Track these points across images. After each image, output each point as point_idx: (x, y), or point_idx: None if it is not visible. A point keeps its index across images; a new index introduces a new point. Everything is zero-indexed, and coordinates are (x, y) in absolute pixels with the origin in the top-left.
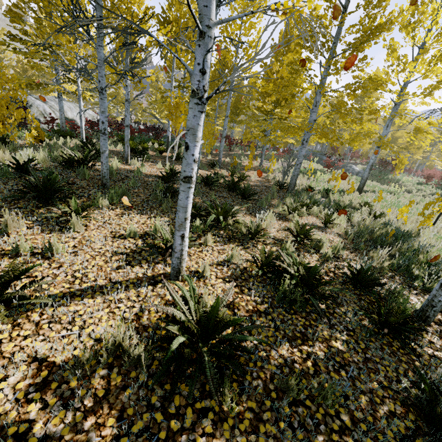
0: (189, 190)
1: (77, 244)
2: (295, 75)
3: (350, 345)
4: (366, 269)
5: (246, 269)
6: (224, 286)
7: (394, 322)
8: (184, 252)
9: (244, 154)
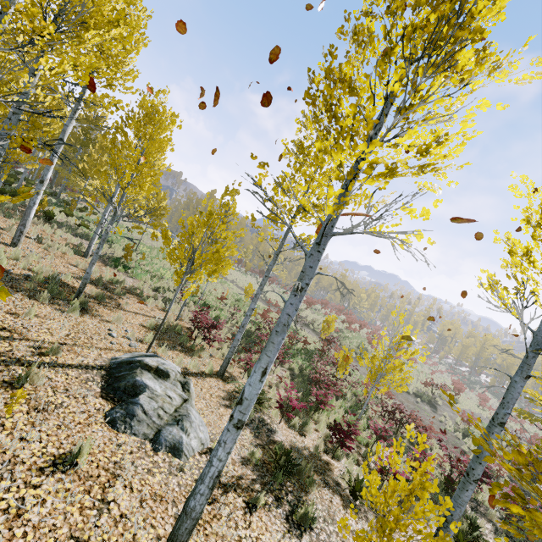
0: None
1: None
2: None
3: None
4: None
5: None
6: None
7: None
8: None
9: None
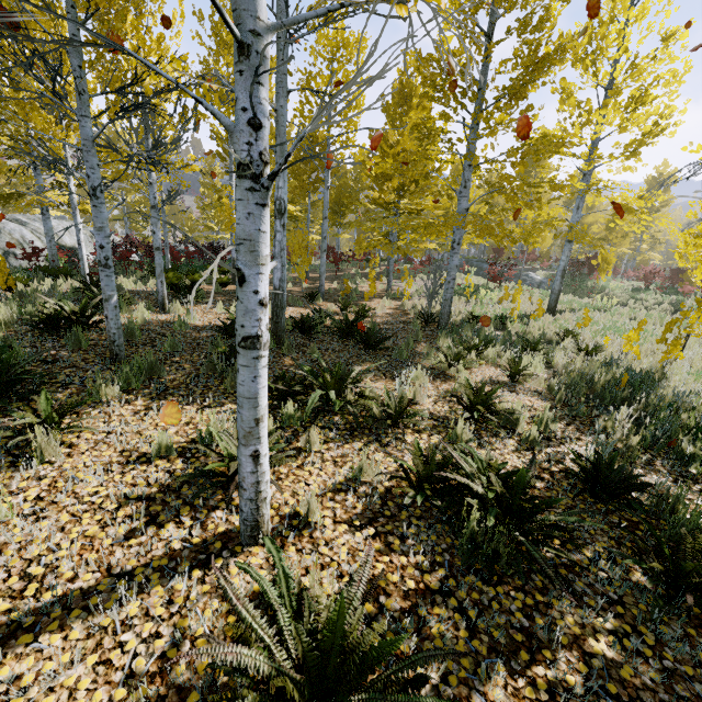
0: (257, 362)
1: (44, 492)
2: (428, 141)
3: (626, 642)
4: (604, 456)
5: (390, 492)
6: (351, 542)
7: (695, 572)
8: (263, 485)
9: (361, 273)
